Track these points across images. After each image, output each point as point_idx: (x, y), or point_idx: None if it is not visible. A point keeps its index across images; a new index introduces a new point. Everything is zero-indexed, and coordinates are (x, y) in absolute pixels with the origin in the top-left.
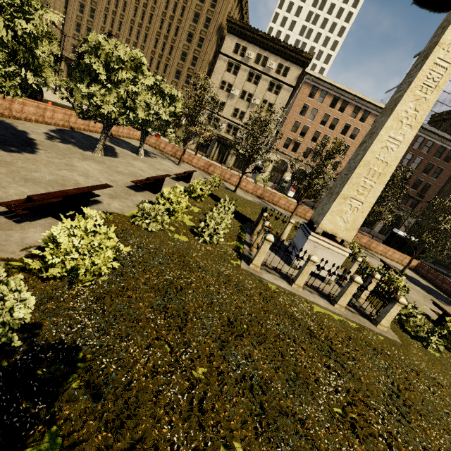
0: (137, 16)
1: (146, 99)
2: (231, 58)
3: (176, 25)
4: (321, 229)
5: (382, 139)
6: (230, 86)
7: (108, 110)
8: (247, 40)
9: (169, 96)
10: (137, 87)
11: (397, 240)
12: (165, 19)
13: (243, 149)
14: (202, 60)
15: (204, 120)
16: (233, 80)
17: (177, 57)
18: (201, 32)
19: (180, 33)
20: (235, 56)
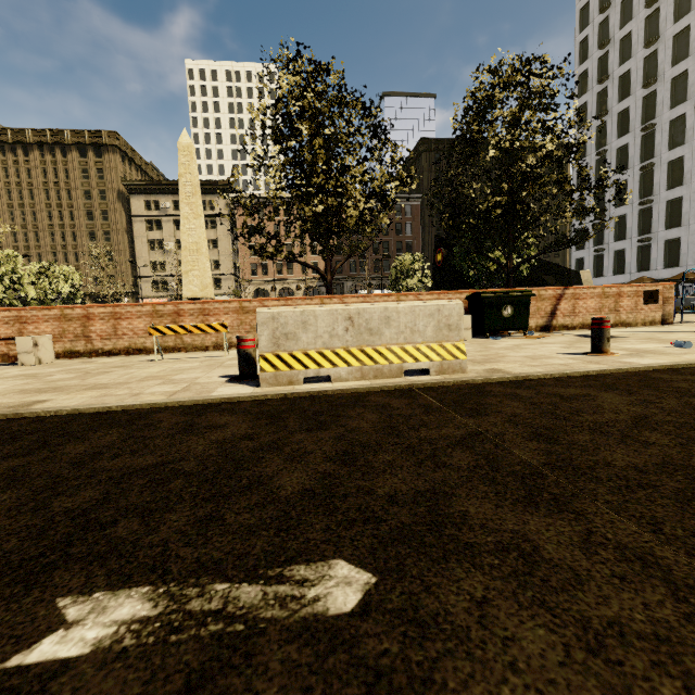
0: (17, 219)
1: (33, 280)
2: (147, 216)
3: (68, 210)
4: (186, 298)
5: (185, 232)
6: (161, 242)
7: (1, 298)
8: (155, 193)
9: (64, 274)
10: (20, 274)
11: None
12: (53, 209)
13: None
14: (116, 231)
15: (150, 288)
16: (161, 236)
17: (85, 240)
18: (100, 205)
19: (77, 216)
20: (150, 213)
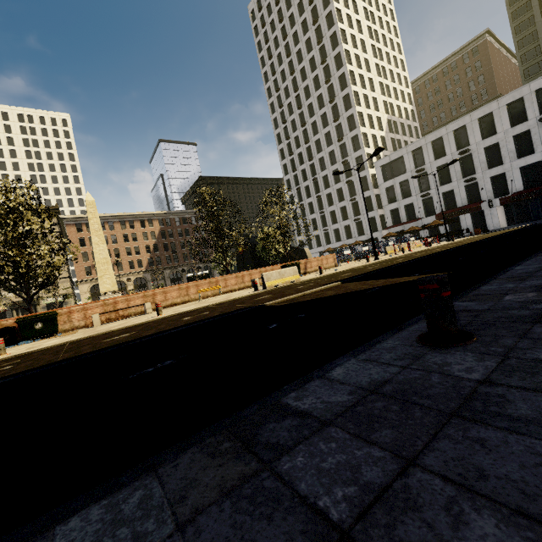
0: None
1: None
2: None
3: None
4: (103, 293)
5: (97, 252)
6: None
7: None
8: None
9: None
10: None
11: (192, 279)
12: None
13: (49, 299)
14: None
15: None
16: None
17: None
18: None
19: None
20: None
